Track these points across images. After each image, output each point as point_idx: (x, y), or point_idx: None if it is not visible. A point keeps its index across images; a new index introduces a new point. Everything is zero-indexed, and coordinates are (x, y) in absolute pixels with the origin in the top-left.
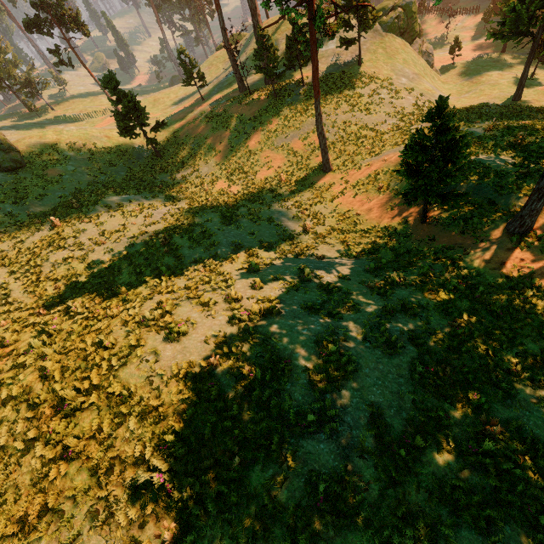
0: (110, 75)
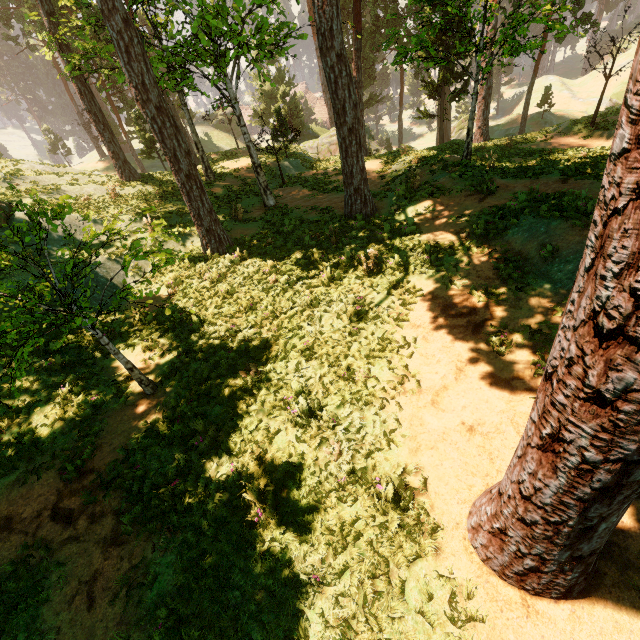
0: None
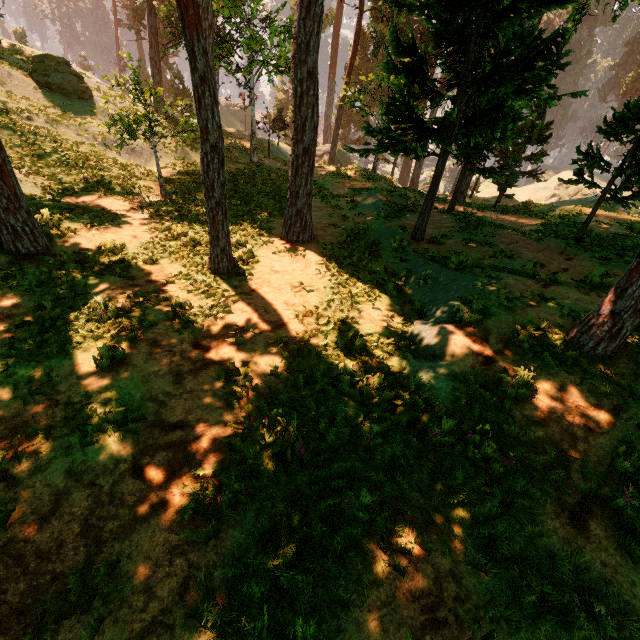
0: (21, 29)
